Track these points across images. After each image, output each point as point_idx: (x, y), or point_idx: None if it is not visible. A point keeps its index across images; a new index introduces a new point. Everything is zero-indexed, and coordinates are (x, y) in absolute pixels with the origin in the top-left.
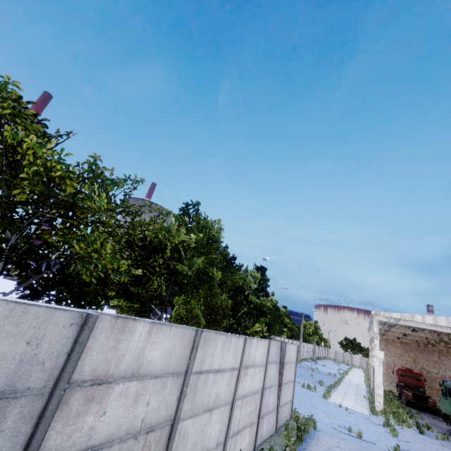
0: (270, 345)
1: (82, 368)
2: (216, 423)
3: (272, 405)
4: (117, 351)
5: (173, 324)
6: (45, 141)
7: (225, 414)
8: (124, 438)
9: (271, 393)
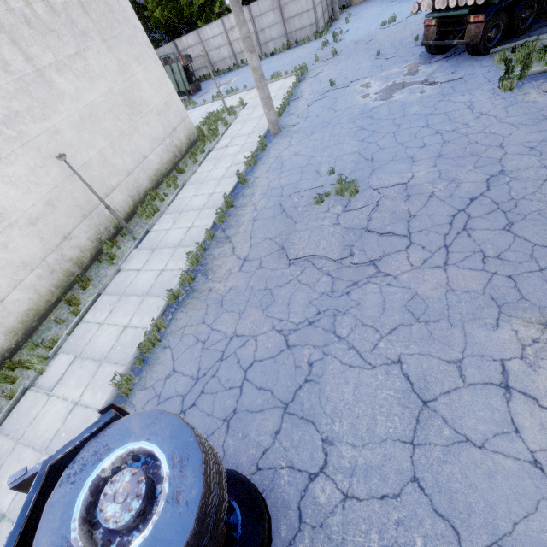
0: (260, 4)
1: (180, 49)
2: (225, 51)
3: (277, 35)
4: (183, 45)
5: (189, 34)
6: (160, 3)
7: (228, 48)
8: (196, 58)
9: (273, 29)
